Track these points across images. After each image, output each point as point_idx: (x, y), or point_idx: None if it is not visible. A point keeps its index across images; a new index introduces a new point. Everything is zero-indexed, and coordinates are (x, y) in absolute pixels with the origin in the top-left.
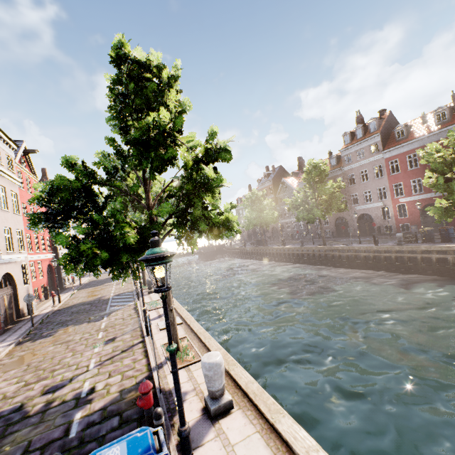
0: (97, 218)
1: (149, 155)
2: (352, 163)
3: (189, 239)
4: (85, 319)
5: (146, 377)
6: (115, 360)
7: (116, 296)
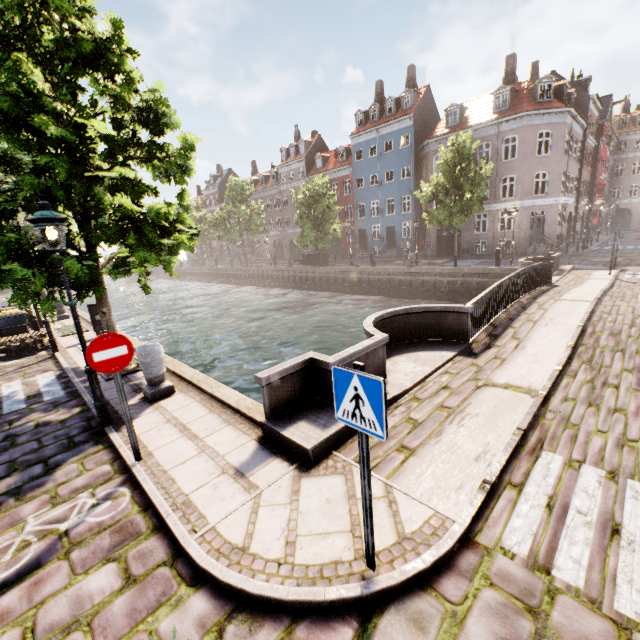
0: None
1: None
2: (286, 184)
3: None
4: None
5: None
6: None
7: None
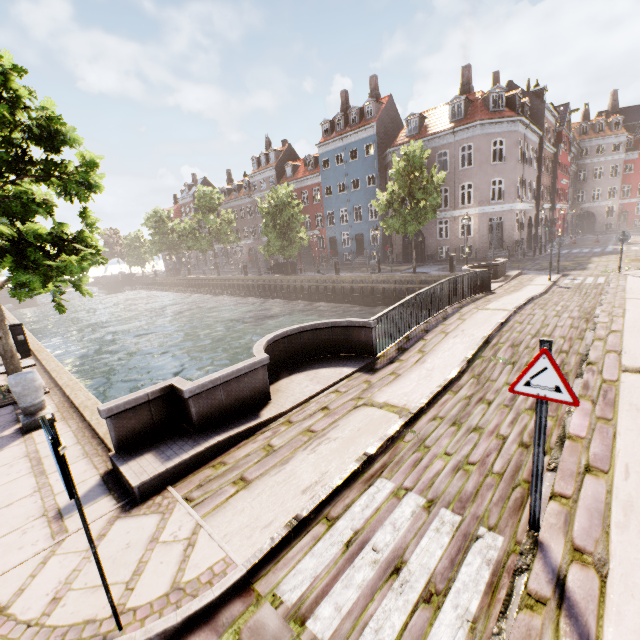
0: None
1: None
2: (258, 193)
3: None
4: None
5: None
6: None
7: None
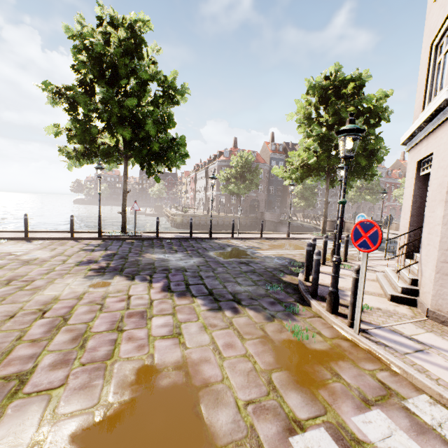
0: None
1: None
2: None
3: None
4: None
5: None
6: None
7: None
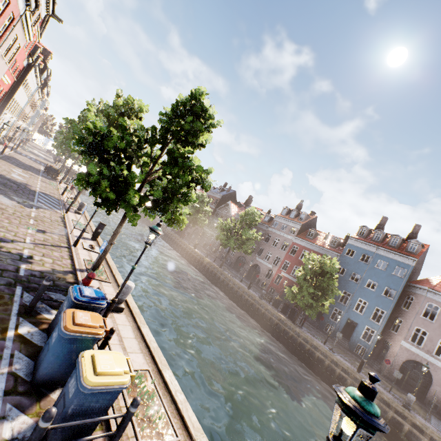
0: (117, 169)
1: (174, 169)
2: (276, 229)
3: (152, 212)
4: (14, 198)
5: (71, 271)
6: (47, 248)
7: (43, 194)
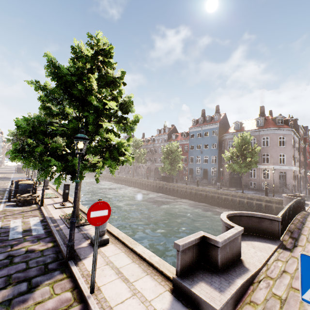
0: None
1: None
2: (157, 144)
3: None
4: (0, 180)
5: None
6: None
7: (15, 177)
